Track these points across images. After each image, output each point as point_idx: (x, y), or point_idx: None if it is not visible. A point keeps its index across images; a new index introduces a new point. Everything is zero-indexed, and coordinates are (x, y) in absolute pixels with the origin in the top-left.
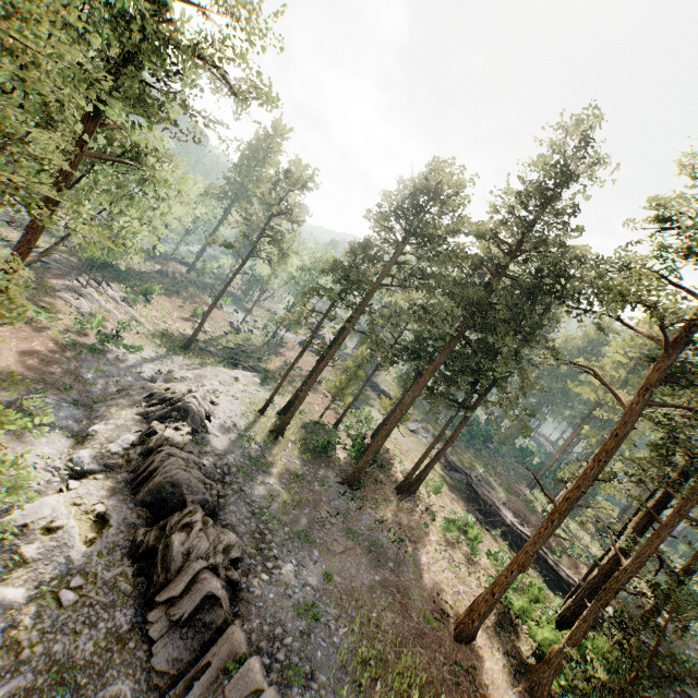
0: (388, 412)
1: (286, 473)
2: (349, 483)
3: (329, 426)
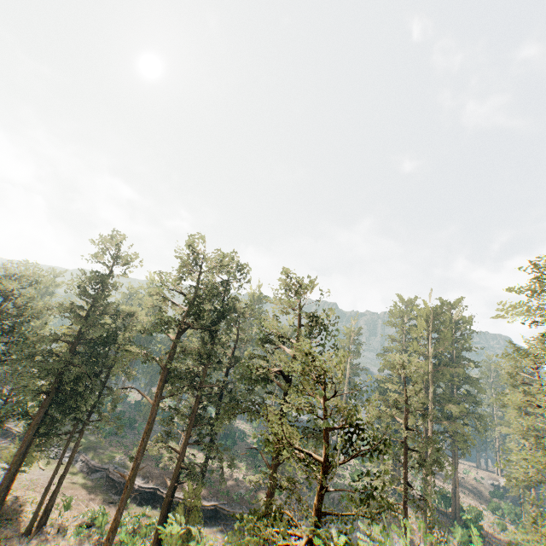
0: None
1: None
2: None
3: None
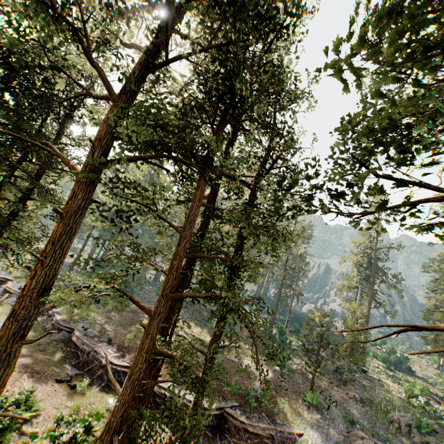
0: None
1: None
2: None
3: None
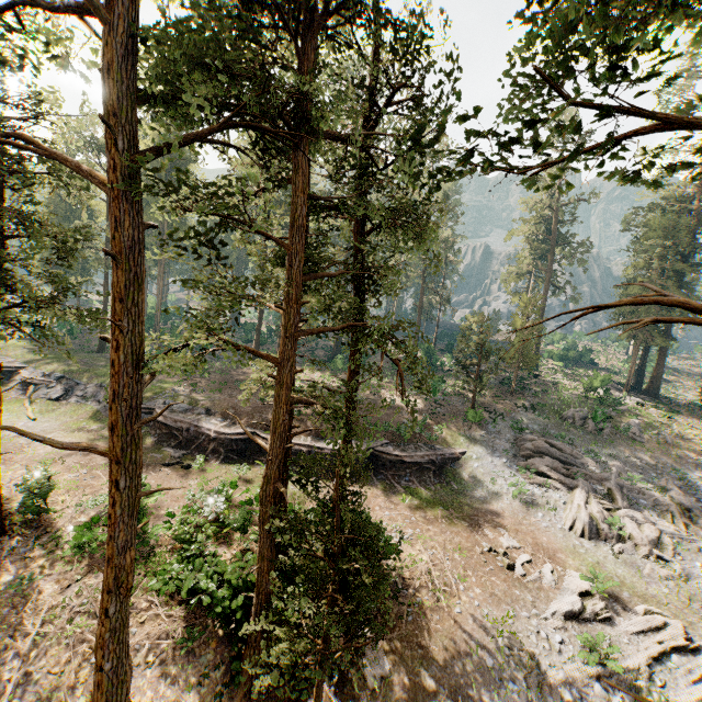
0: None
1: None
2: None
3: None
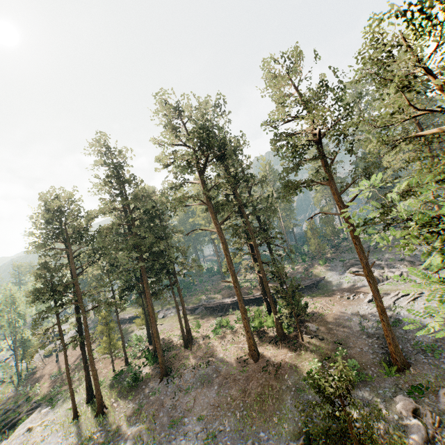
0: (145, 324)
1: (131, 418)
2: (165, 375)
3: (124, 368)
